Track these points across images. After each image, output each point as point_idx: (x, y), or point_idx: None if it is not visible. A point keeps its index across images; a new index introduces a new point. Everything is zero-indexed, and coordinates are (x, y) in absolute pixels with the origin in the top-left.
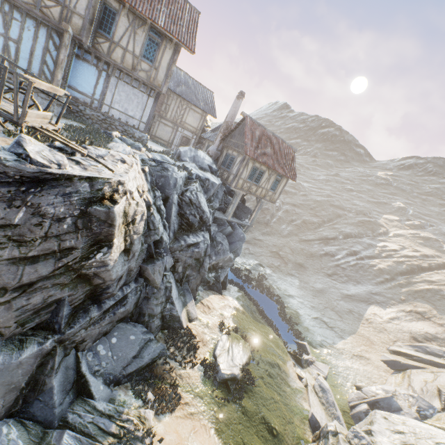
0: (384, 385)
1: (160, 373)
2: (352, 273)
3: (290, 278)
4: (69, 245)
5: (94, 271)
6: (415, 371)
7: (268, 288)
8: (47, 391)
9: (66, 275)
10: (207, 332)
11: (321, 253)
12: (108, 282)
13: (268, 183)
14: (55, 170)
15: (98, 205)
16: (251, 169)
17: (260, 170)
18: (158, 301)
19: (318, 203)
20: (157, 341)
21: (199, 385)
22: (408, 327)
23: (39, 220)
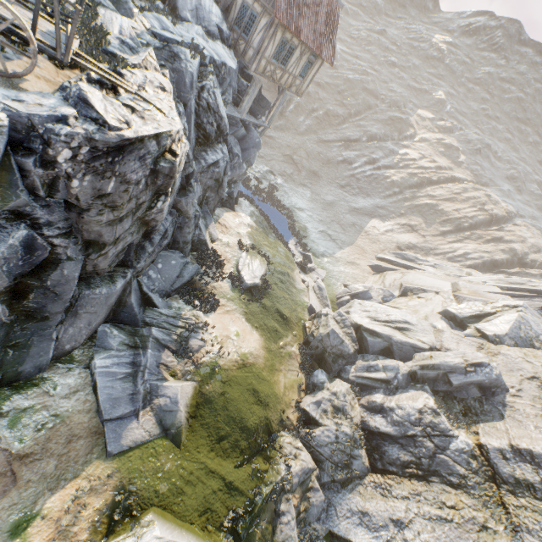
0: (365, 283)
1: (199, 286)
2: (365, 185)
3: (302, 189)
4: (141, 201)
5: (153, 217)
6: (390, 273)
7: (279, 202)
8: (128, 306)
9: (135, 224)
10: (229, 251)
11: (339, 160)
12: (159, 222)
13: (297, 66)
14: (127, 131)
15: (163, 161)
16: (279, 42)
17: (290, 45)
18: (191, 230)
19: (348, 84)
20: (192, 263)
21: (229, 293)
22: (397, 238)
23: (125, 187)
